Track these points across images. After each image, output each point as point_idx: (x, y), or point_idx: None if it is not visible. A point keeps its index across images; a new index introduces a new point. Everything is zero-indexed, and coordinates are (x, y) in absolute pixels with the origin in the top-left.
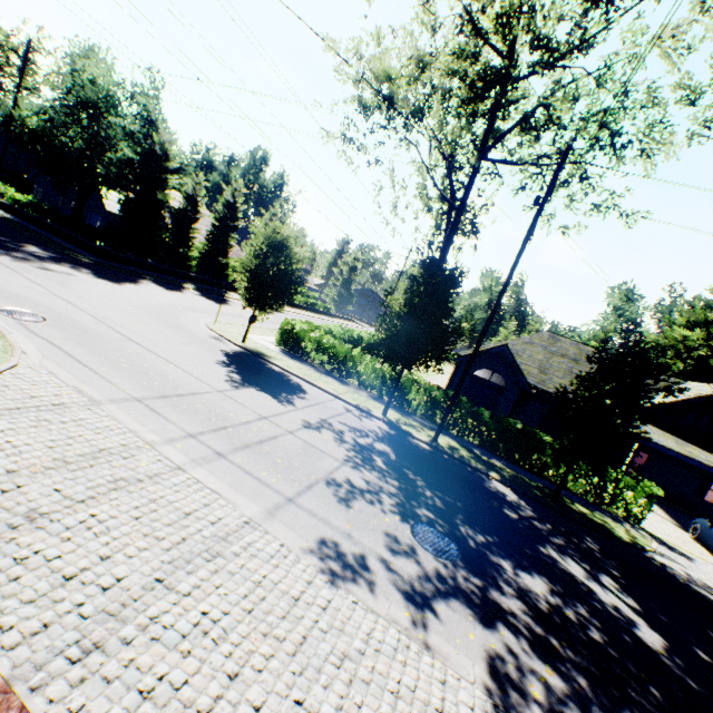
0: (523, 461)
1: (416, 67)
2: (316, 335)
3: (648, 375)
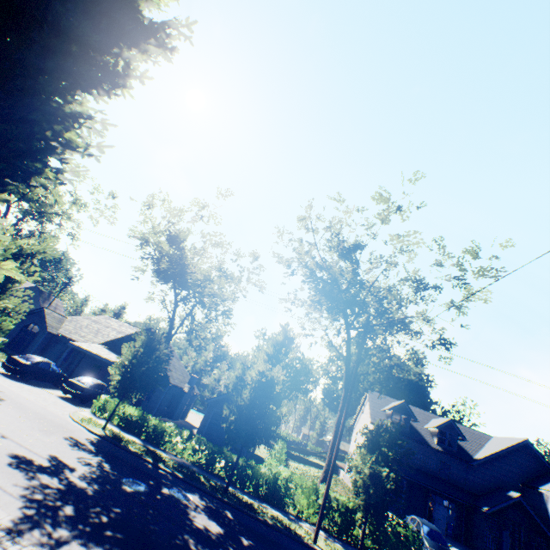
0: None
1: None
2: None
3: None
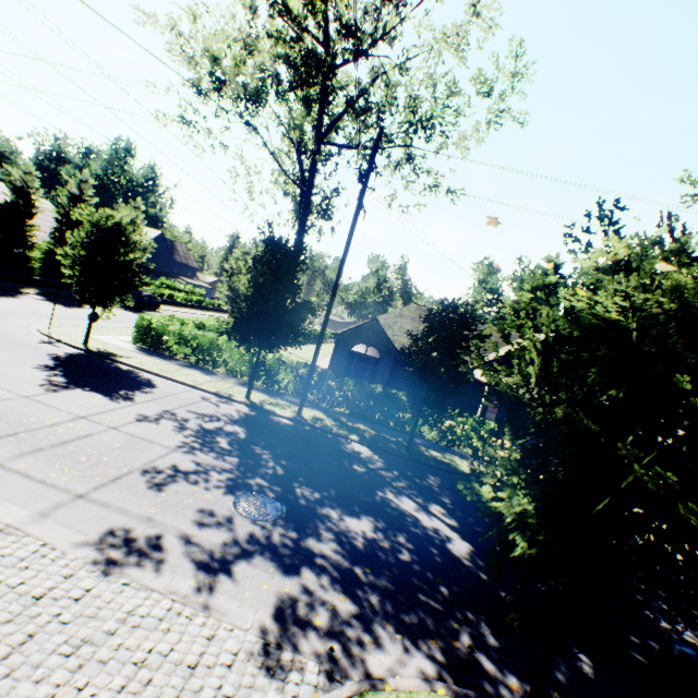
0: (386, 421)
1: (241, 49)
2: (177, 328)
3: (463, 327)
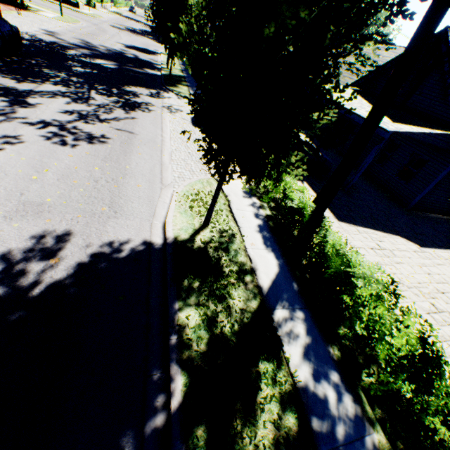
0: None
1: None
2: None
3: None
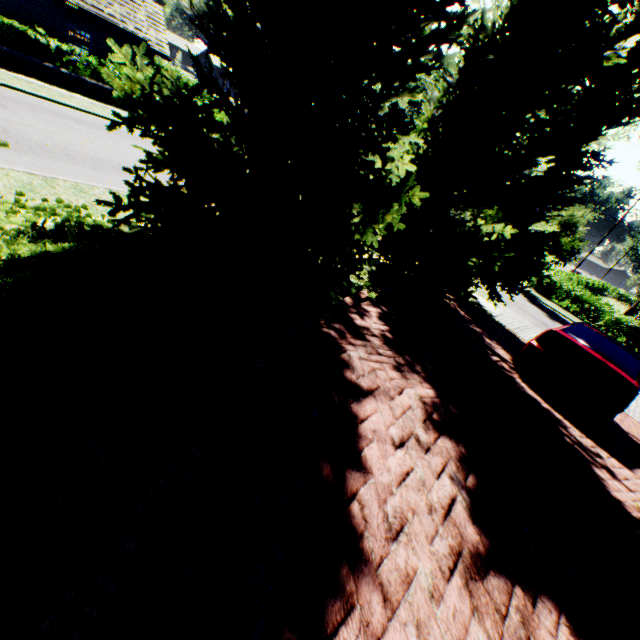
0: None
1: None
2: (567, 286)
3: None
